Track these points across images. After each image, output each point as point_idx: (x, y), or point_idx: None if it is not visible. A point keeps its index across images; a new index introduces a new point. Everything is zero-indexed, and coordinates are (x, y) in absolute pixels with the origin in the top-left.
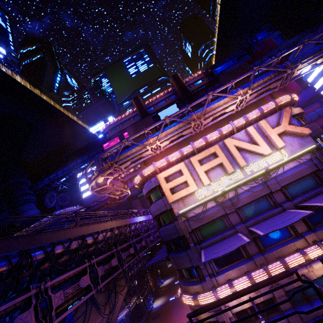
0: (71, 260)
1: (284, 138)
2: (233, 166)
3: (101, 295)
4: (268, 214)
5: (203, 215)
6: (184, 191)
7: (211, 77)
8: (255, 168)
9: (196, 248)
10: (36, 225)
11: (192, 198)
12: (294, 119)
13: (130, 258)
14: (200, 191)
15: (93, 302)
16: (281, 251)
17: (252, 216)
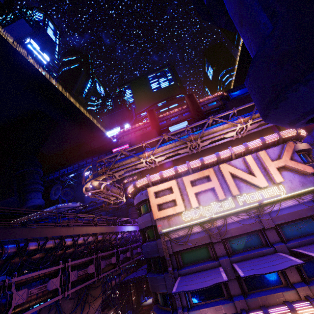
0: (46, 259)
1: (284, 172)
2: (225, 193)
3: (72, 302)
4: (257, 253)
5: (187, 238)
6: (171, 209)
7: (226, 100)
8: (248, 200)
9: (173, 273)
10: (37, 214)
11: (178, 218)
12: (300, 154)
13: (111, 268)
14: (187, 212)
15: (57, 308)
16: (266, 298)
17: (239, 250)
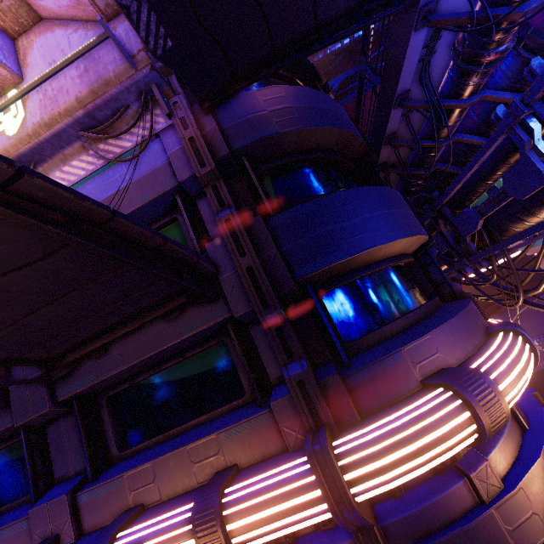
0: None
1: (44, 38)
2: None
3: None
4: None
5: None
6: None
7: None
8: None
9: None
10: None
11: None
12: None
13: None
14: None
15: None
16: None
17: None
